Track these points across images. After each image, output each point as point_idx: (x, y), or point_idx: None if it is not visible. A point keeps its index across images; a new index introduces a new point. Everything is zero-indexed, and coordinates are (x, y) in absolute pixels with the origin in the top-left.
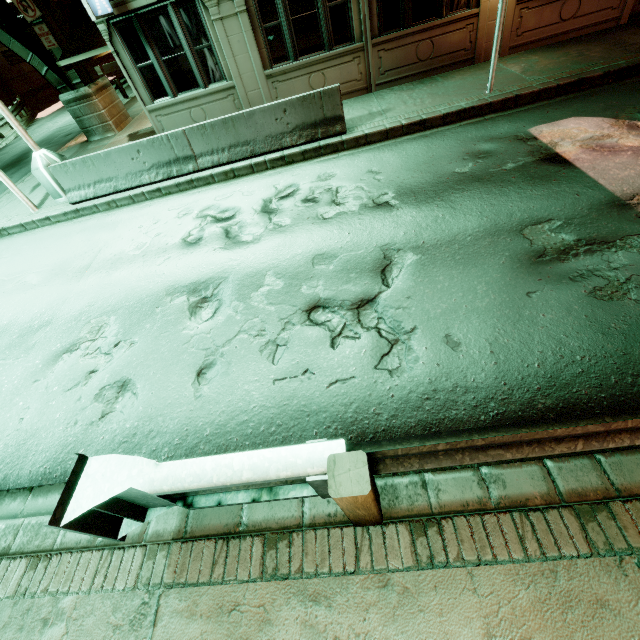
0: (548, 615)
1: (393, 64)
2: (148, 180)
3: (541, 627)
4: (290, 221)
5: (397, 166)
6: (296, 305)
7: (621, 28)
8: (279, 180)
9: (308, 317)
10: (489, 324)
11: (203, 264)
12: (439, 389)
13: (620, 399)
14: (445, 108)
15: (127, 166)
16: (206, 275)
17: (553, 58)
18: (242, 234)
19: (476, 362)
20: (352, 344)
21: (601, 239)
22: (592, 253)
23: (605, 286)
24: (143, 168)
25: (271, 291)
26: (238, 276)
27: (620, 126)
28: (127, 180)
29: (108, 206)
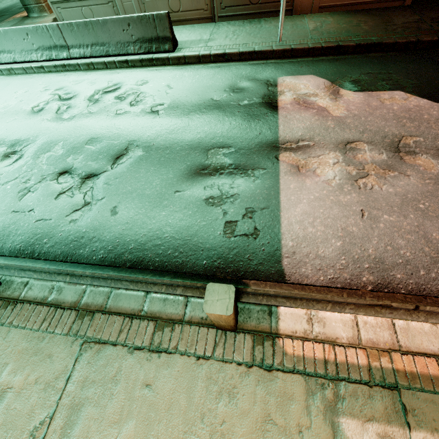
0: (24, 356)
1: (231, 2)
2: (36, 58)
3: (17, 360)
4: (97, 110)
5: (185, 85)
6: (57, 168)
7: (402, 8)
8: (114, 78)
9: (57, 177)
10: (141, 205)
11: (30, 128)
12: (85, 236)
13: (165, 263)
14: (244, 47)
15: (21, 44)
16: (27, 136)
17: (340, 23)
18: (65, 113)
19: (115, 226)
20: (66, 200)
21: (243, 167)
22: (230, 174)
23: (217, 197)
24: (33, 48)
25: (52, 156)
26: (42, 141)
27: (329, 89)
28: (22, 55)
29: (9, 72)
